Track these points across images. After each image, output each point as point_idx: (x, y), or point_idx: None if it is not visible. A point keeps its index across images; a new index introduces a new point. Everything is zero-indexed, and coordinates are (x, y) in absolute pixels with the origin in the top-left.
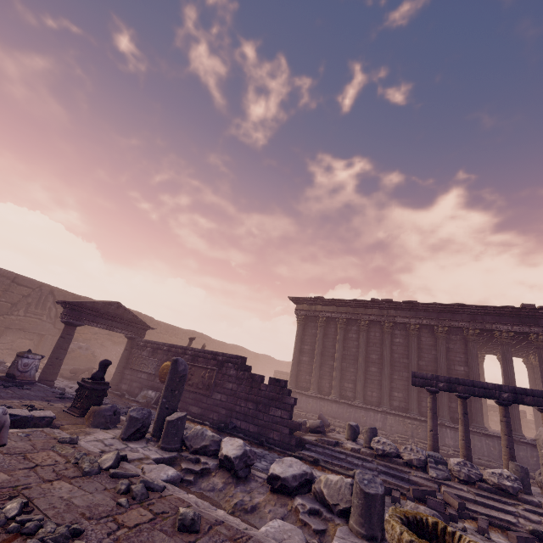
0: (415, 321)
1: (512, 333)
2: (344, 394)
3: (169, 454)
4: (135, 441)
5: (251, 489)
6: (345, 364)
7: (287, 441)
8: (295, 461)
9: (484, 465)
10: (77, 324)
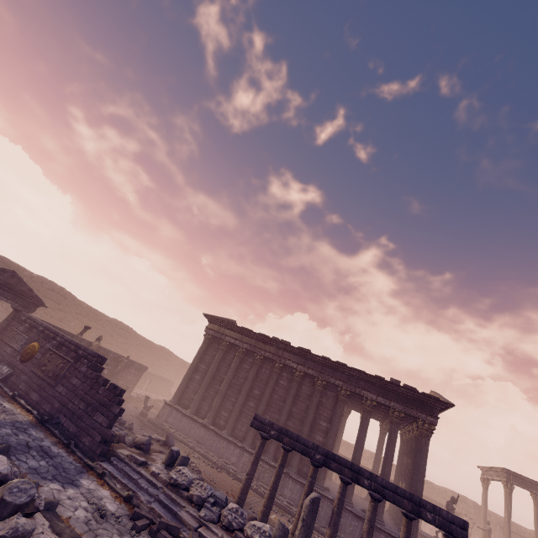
0: (302, 368)
1: (375, 402)
2: (217, 422)
3: None
4: None
5: None
6: (230, 392)
7: (94, 449)
8: (1, 460)
9: None
10: None
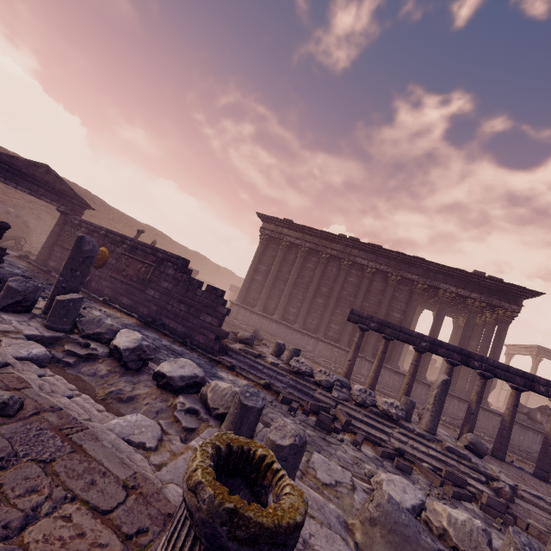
0: (373, 264)
1: (455, 294)
2: (286, 317)
3: (52, 333)
4: (14, 314)
5: (138, 381)
6: (296, 291)
7: (211, 346)
8: (190, 364)
9: (385, 393)
10: None
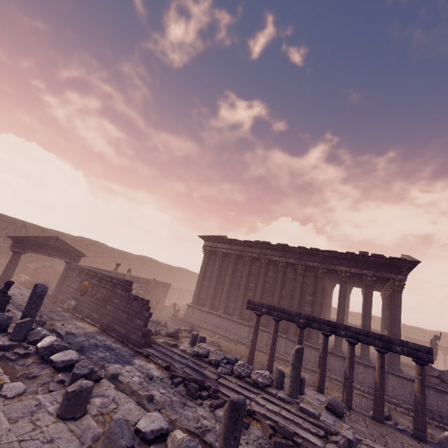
0: (283, 259)
1: (349, 273)
2: (227, 311)
3: (11, 343)
4: None
5: (48, 367)
6: (232, 289)
7: (139, 341)
8: (72, 353)
9: (308, 369)
10: (21, 252)
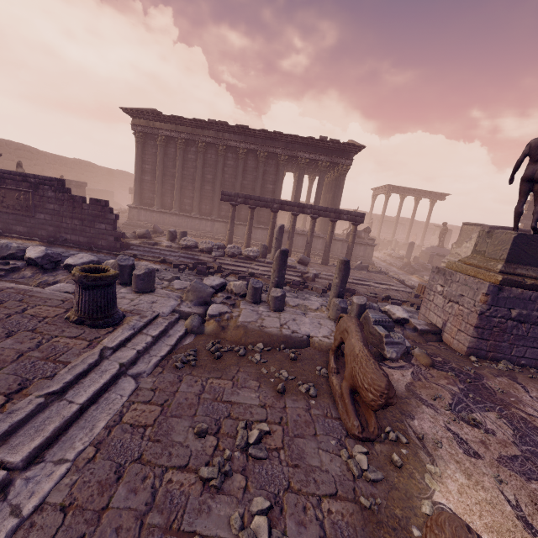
0: (244, 145)
1: (308, 160)
2: (183, 209)
3: None
4: None
5: (57, 274)
6: (185, 183)
7: (113, 246)
8: (86, 256)
9: None
10: None
